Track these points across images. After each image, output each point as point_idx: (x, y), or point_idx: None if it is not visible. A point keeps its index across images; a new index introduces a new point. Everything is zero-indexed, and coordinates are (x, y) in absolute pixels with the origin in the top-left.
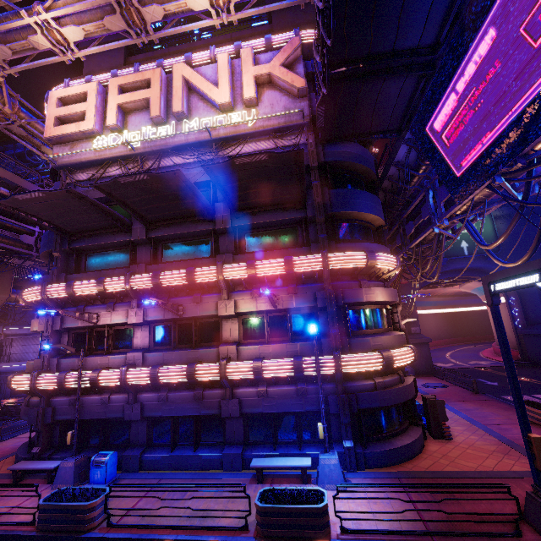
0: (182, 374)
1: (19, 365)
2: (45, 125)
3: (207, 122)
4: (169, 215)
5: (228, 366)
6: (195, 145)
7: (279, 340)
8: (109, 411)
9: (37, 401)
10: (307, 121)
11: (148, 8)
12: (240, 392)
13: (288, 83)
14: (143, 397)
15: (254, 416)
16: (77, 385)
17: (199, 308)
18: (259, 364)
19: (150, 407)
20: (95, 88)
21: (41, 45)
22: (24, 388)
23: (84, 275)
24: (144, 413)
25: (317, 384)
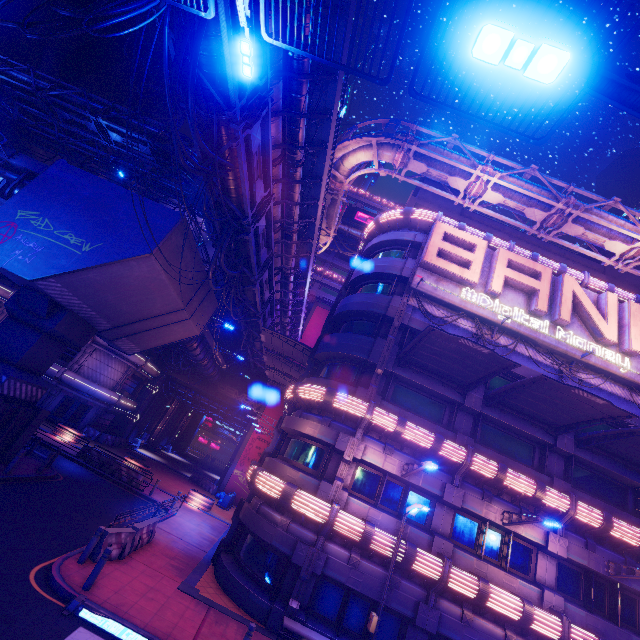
0: (516, 608)
1: (87, 385)
2: (427, 249)
3: (580, 341)
4: (521, 407)
5: (572, 629)
6: (556, 352)
7: (597, 612)
8: (395, 599)
9: (305, 534)
10: None
11: (574, 225)
12: None
13: None
14: (441, 604)
15: None
16: (384, 550)
17: (524, 525)
18: None
19: (448, 622)
20: (484, 246)
21: (456, 185)
22: (313, 515)
23: (401, 412)
24: (438, 626)
25: None
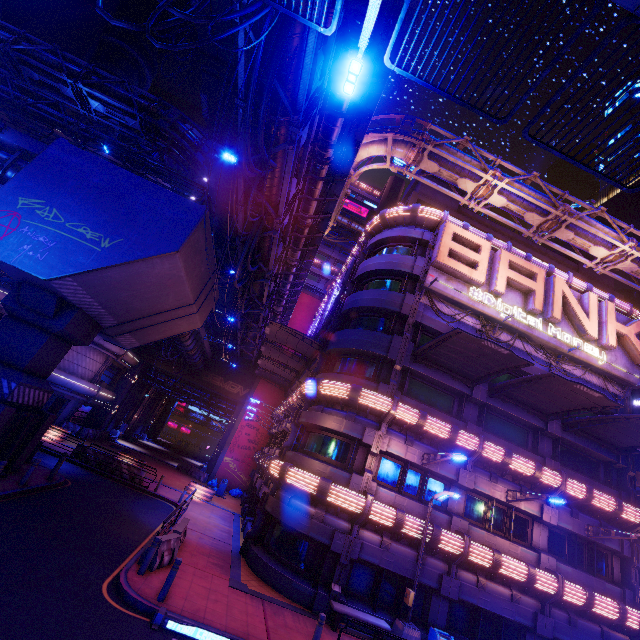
0: (523, 571)
1: (65, 378)
2: (439, 249)
3: (567, 337)
4: (521, 398)
5: (565, 584)
6: (547, 347)
7: (578, 567)
8: (422, 574)
9: (341, 524)
10: (638, 386)
11: (566, 231)
12: (553, 611)
13: (639, 353)
14: (460, 574)
15: (546, 639)
16: (414, 532)
17: (524, 501)
18: (593, 595)
19: (466, 588)
20: (489, 247)
21: (465, 187)
22: (350, 506)
23: (418, 405)
24: (458, 593)
25: (615, 632)
